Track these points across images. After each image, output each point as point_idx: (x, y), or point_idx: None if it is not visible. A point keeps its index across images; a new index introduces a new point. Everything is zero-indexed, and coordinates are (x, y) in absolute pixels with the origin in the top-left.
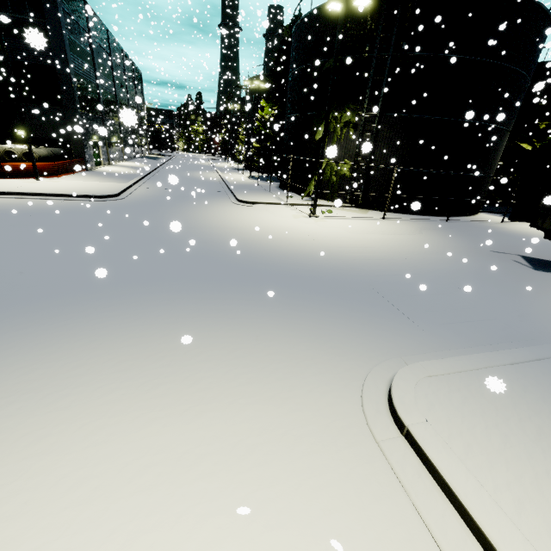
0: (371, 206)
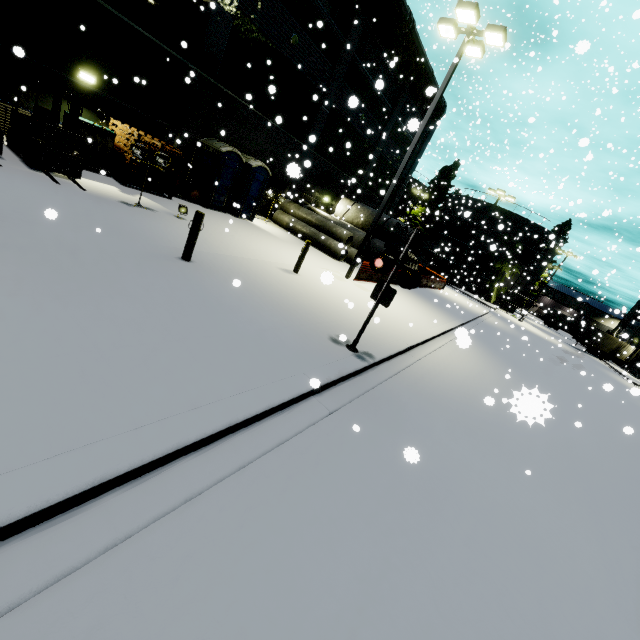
0: (504, 308)
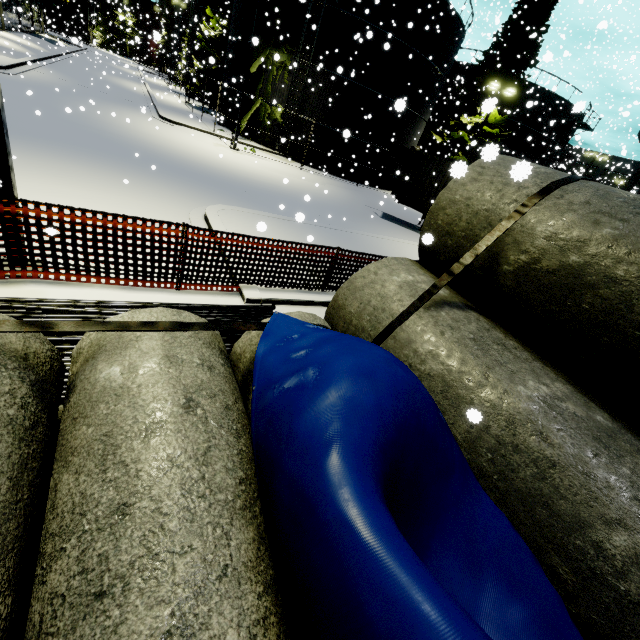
0: (298, 158)
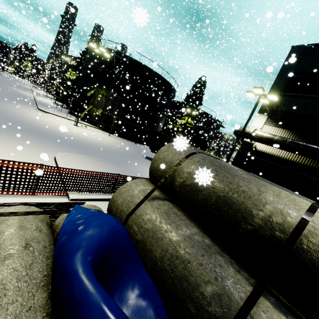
0: (108, 131)
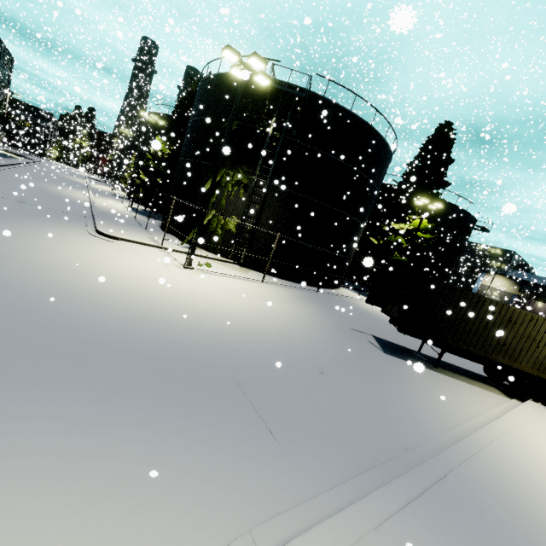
0: (253, 266)
